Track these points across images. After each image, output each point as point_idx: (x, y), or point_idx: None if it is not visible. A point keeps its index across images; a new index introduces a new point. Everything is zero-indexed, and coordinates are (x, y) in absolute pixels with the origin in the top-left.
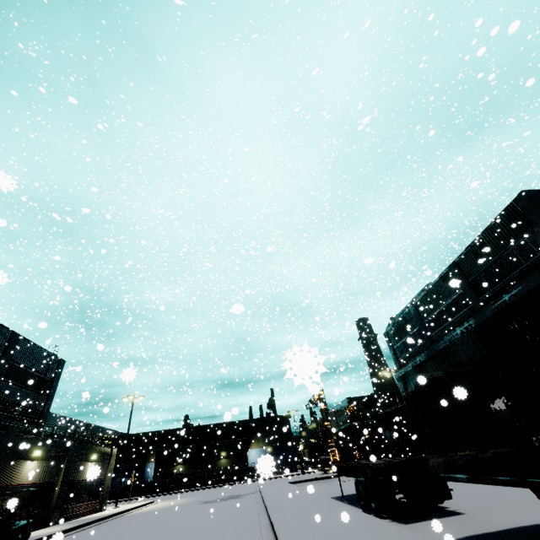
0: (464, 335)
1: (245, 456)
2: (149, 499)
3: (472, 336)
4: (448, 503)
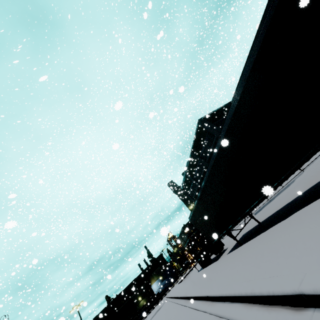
0: (197, 204)
1: (151, 291)
2: None
3: (198, 204)
4: (226, 247)
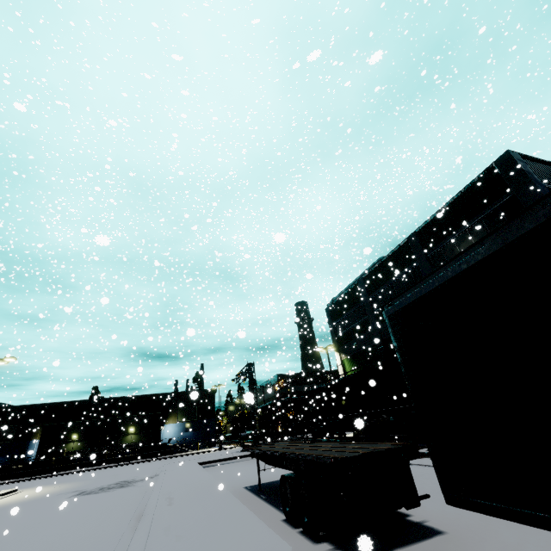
0: None
1: (157, 432)
2: (22, 483)
3: None
4: None
